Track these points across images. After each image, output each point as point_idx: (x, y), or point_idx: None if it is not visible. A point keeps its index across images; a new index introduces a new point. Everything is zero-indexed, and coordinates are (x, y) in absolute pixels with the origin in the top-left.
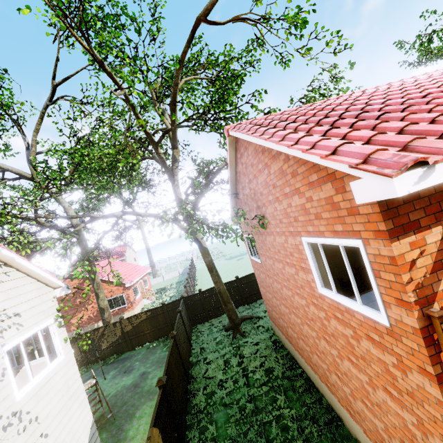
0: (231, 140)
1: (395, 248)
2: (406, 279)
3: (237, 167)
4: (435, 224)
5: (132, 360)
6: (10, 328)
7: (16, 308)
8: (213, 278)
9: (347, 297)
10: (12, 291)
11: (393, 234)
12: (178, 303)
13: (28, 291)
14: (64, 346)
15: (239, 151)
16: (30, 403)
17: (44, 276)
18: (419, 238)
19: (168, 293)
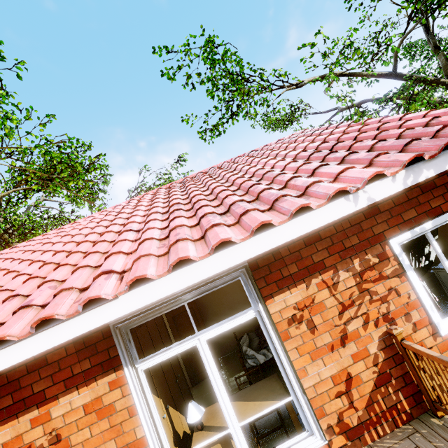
0: None
1: None
2: None
3: None
4: None
5: None
6: None
7: None
8: None
9: None
10: None
11: None
12: None
13: None
14: None
15: None
16: None
17: None
18: None
19: None
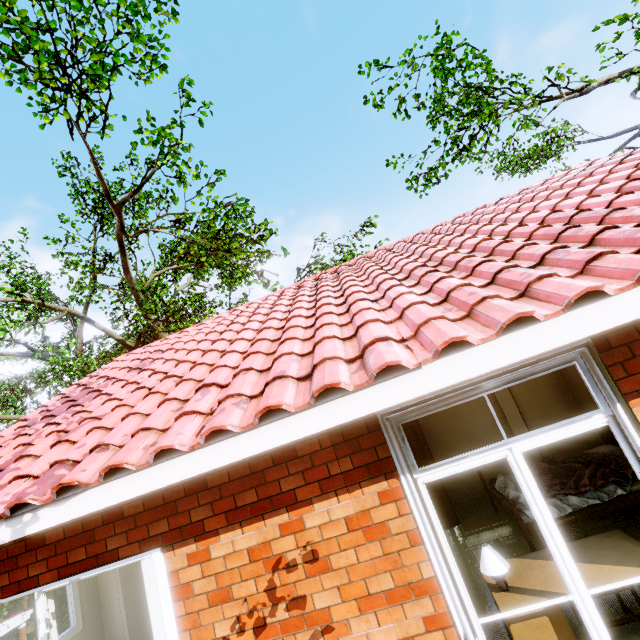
0: None
1: None
2: None
3: None
4: None
5: None
6: None
7: None
8: None
9: None
10: None
11: None
12: None
13: None
14: None
15: None
16: None
17: None
18: None
19: None
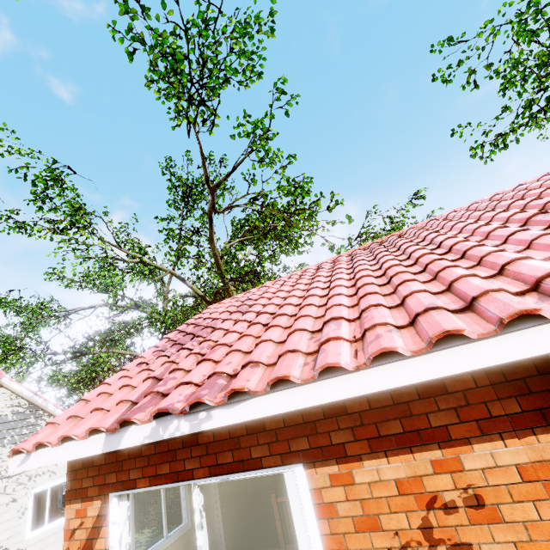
0: None
1: (67, 511)
2: (65, 547)
3: None
4: (97, 497)
5: None
6: (44, 474)
7: None
8: None
9: (152, 547)
10: None
11: (69, 497)
12: None
13: None
14: None
15: None
16: (36, 546)
17: None
18: (83, 507)
19: None
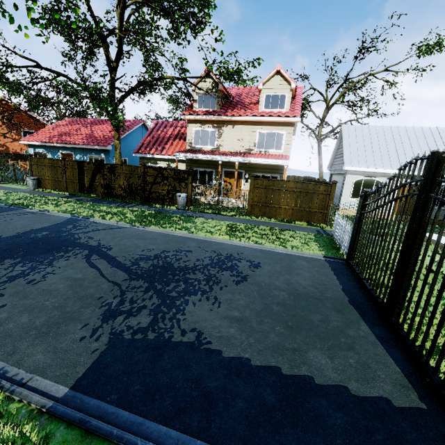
0: None
1: None
2: None
3: None
4: None
5: None
6: None
7: None
8: None
9: None
10: None
11: None
12: None
13: None
14: None
15: None
16: None
17: None
18: None
19: None
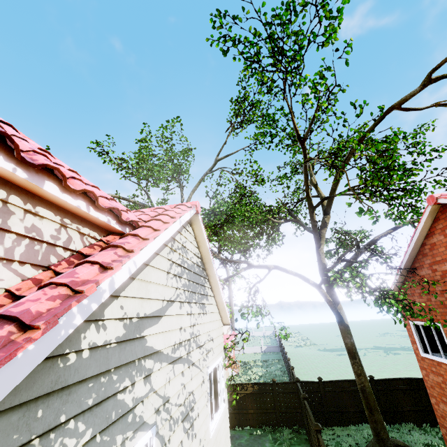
0: (434, 208)
1: None
2: None
3: (427, 238)
4: None
5: (234, 442)
6: (210, 351)
7: (212, 332)
8: (355, 367)
9: None
10: (212, 314)
11: None
12: (292, 387)
13: (216, 320)
14: (225, 391)
15: (445, 221)
16: None
17: (225, 309)
18: None
19: (255, 370)
